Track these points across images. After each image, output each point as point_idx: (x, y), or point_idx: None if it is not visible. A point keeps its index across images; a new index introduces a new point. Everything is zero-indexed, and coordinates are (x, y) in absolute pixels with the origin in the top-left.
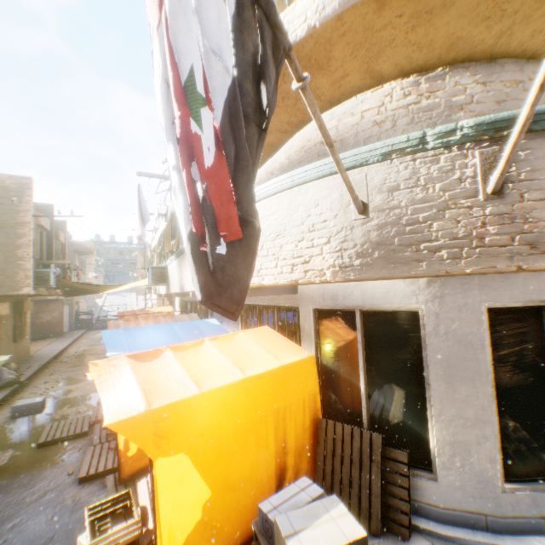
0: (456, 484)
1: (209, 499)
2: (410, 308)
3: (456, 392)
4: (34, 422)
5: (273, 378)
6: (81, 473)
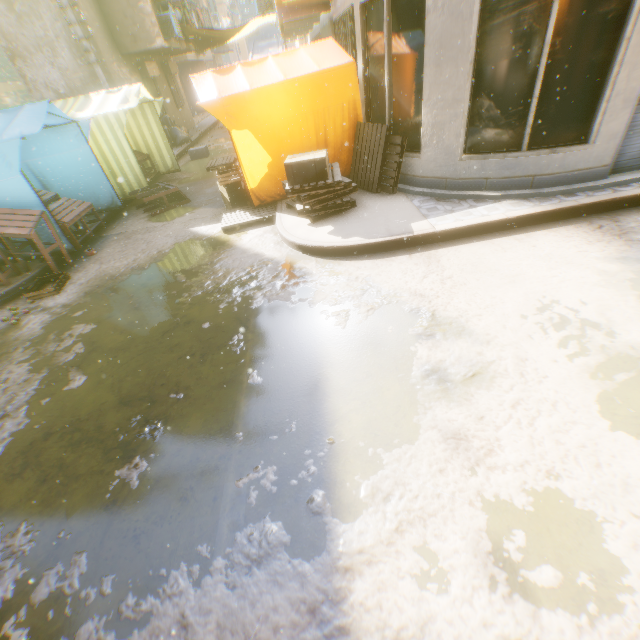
0: (431, 159)
1: (271, 163)
2: None
3: (443, 76)
4: (203, 162)
5: (310, 83)
6: None
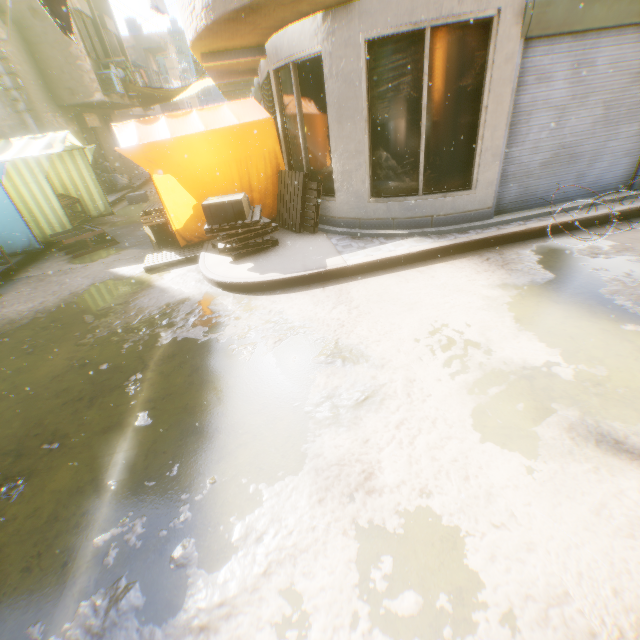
0: (345, 202)
1: (196, 206)
2: (316, 53)
3: (344, 131)
4: (142, 206)
5: (231, 134)
6: None
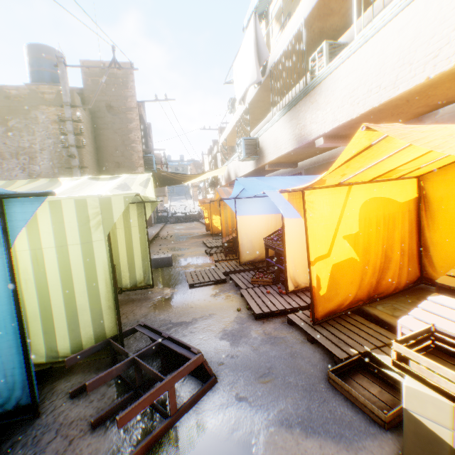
0: None
1: None
2: None
3: None
4: (170, 272)
5: None
6: (255, 311)
